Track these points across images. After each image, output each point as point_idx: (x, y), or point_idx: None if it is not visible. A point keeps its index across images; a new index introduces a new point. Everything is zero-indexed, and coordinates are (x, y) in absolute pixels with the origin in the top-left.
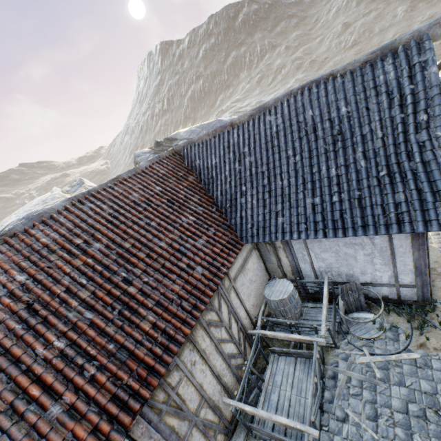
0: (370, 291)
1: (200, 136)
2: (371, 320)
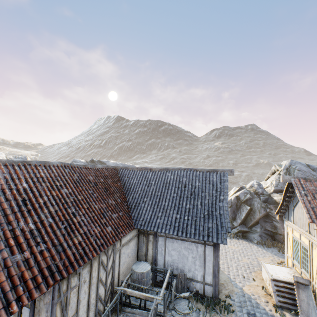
0: (190, 285)
1: (133, 167)
2: (187, 296)
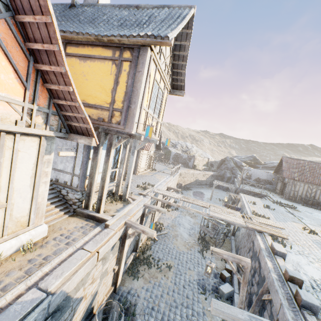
0: None
1: None
2: None
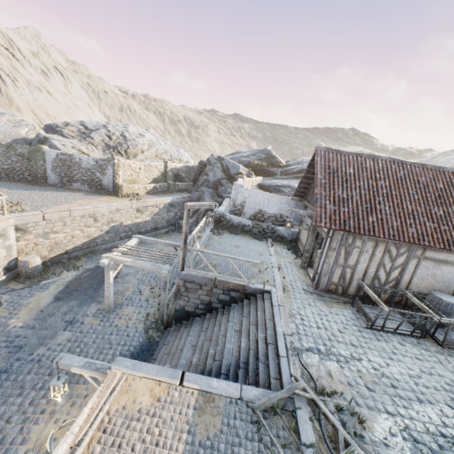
0: None
1: None
2: None
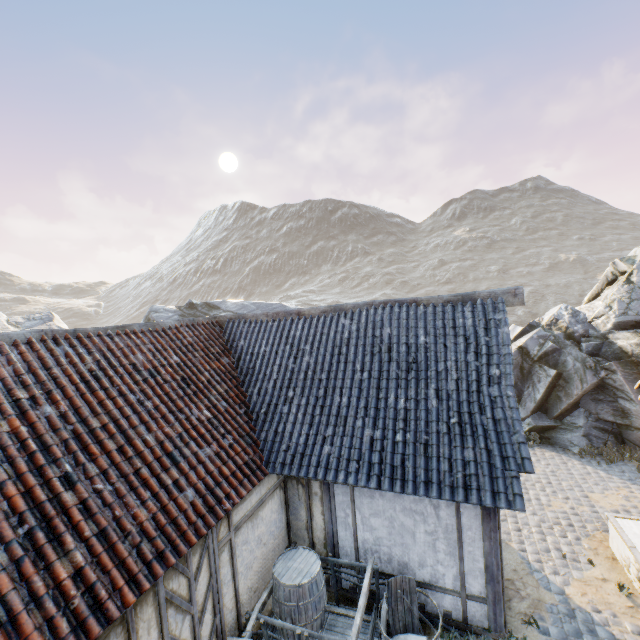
0: (428, 600)
1: (256, 313)
2: None
